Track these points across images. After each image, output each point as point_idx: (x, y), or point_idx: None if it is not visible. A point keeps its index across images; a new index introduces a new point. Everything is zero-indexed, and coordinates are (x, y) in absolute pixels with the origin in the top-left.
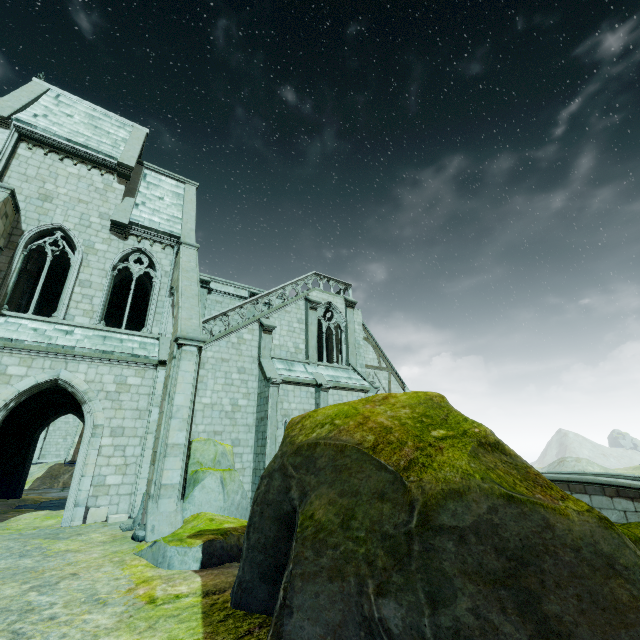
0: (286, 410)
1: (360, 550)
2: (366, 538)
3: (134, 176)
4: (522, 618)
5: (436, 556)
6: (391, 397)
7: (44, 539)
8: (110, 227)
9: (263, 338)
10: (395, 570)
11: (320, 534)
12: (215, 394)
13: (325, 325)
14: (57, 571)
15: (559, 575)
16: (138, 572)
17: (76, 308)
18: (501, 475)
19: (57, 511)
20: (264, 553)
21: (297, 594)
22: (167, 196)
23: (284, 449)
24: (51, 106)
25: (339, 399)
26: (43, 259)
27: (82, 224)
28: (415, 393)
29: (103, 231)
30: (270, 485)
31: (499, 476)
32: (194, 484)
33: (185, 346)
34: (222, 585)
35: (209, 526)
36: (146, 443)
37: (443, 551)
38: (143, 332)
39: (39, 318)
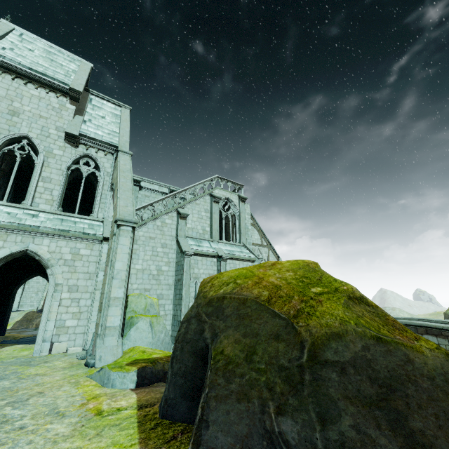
0: (196, 274)
1: (261, 378)
2: (266, 369)
3: (82, 100)
4: (393, 433)
5: (323, 384)
6: (278, 264)
7: (19, 366)
8: (64, 137)
9: (180, 222)
10: (291, 395)
11: (229, 366)
12: (145, 262)
13: (224, 214)
14: (28, 390)
15: (420, 398)
16: (89, 390)
17: (40, 198)
18: (368, 321)
19: (30, 345)
20: (184, 378)
21: (212, 411)
22: (108, 116)
23: (199, 301)
24: (16, 42)
25: (234, 266)
26: (14, 161)
27: (43, 134)
28: (295, 261)
29: (59, 140)
30: (188, 328)
31: (367, 322)
32: (130, 326)
33: (122, 226)
34: (152, 400)
35: (142, 356)
36: (95, 297)
37: (328, 380)
38: (91, 216)
39: (11, 204)
